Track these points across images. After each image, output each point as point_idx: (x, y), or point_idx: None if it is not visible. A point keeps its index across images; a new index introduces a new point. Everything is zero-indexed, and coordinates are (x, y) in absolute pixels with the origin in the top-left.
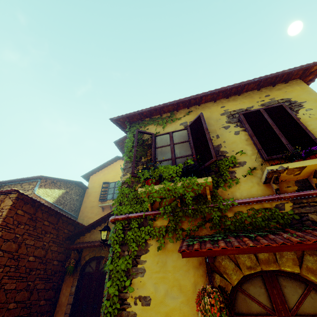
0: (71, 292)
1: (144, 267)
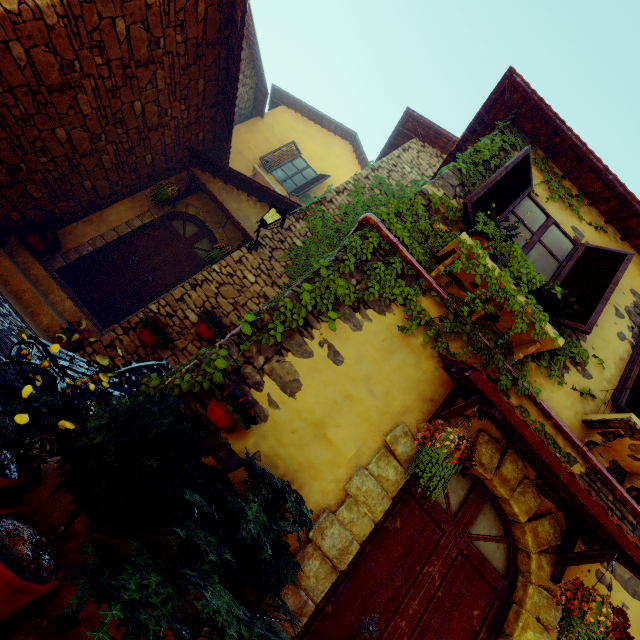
0: (130, 222)
1: (363, 324)
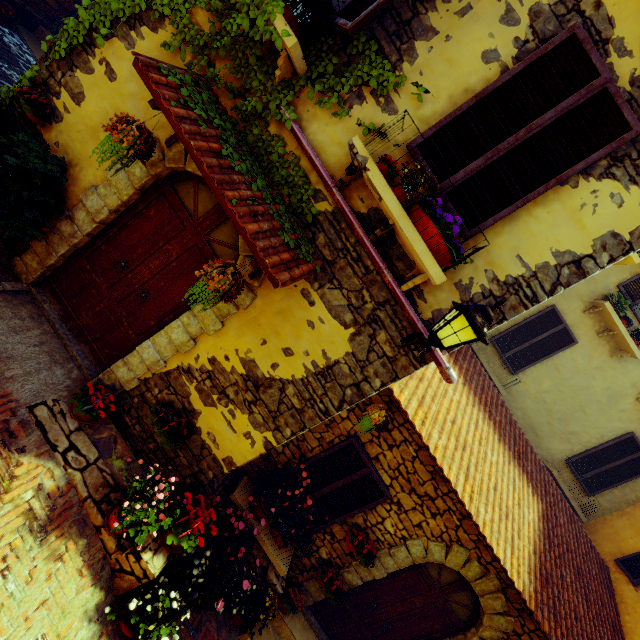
0: None
1: (137, 42)
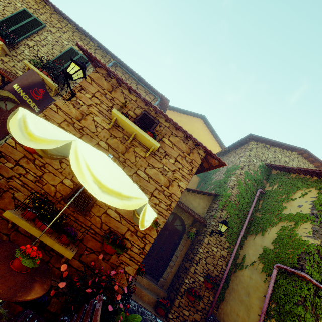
0: None
1: None
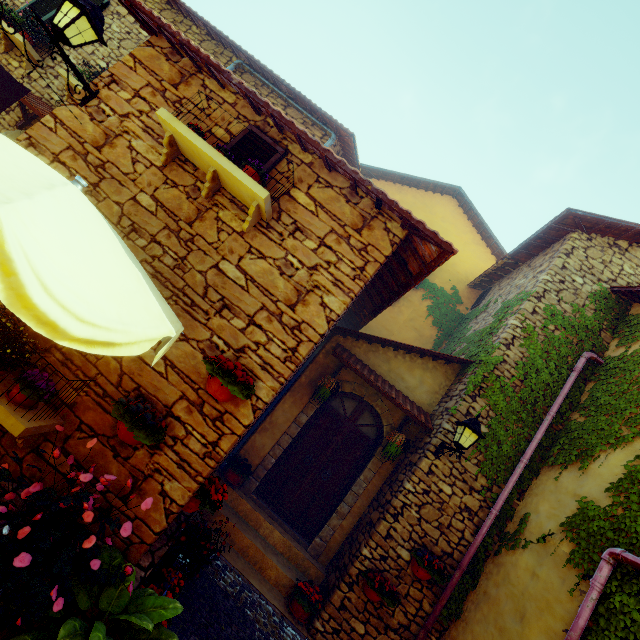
0: (298, 420)
1: None
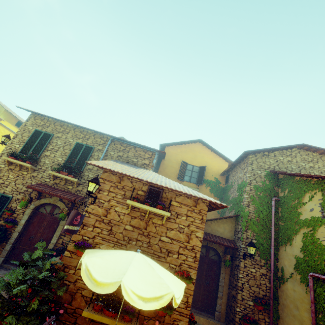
0: None
1: None
